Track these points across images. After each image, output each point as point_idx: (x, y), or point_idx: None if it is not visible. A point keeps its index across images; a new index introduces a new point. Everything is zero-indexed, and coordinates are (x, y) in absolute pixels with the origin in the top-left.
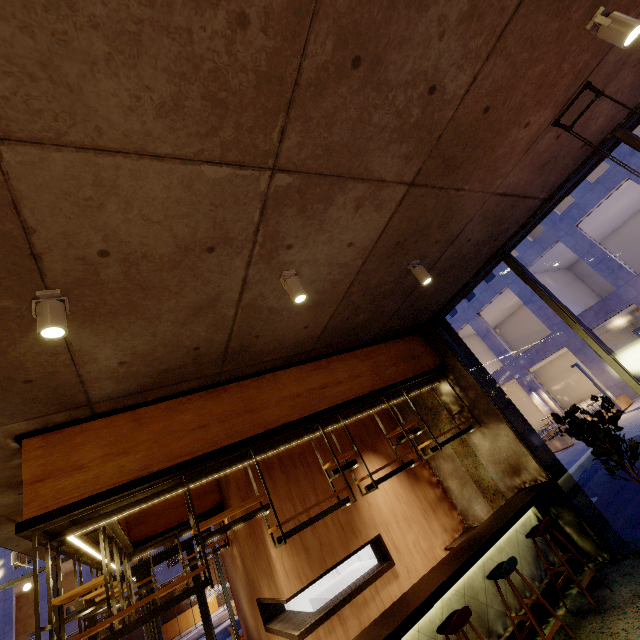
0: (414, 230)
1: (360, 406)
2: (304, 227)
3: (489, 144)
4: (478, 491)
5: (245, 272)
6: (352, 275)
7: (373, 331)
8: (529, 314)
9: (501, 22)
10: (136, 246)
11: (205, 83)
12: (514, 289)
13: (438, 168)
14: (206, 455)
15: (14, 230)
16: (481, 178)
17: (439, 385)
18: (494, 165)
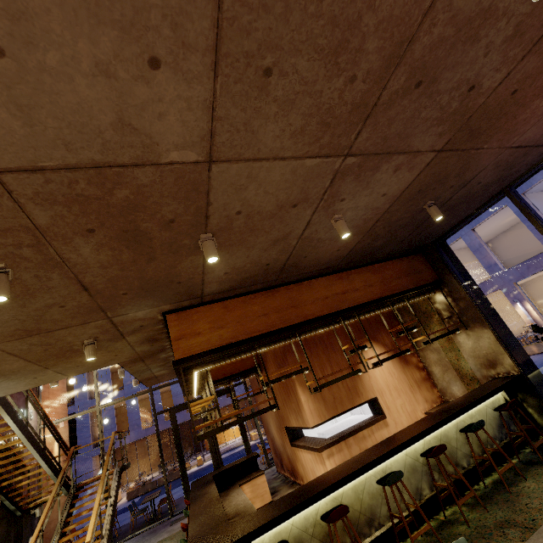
0: (435, 180)
1: (370, 308)
2: (355, 187)
3: (512, 114)
4: (457, 376)
5: (310, 217)
6: (380, 214)
7: (385, 252)
8: (526, 230)
9: (539, 33)
10: (256, 207)
11: (321, 116)
12: (514, 207)
13: (464, 137)
14: (269, 333)
15: (203, 204)
16: (500, 138)
17: (434, 295)
18: (513, 128)
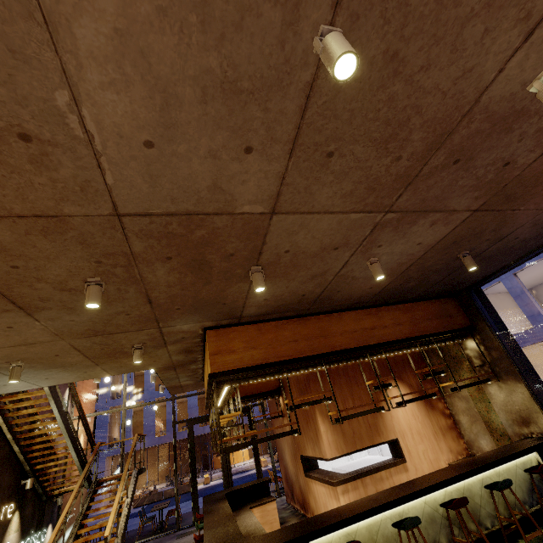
0: (470, 234)
1: (398, 346)
2: (393, 236)
3: None
4: (486, 430)
5: (348, 258)
6: (414, 260)
7: (416, 293)
8: None
9: None
10: (302, 248)
11: (369, 183)
12: None
13: (500, 200)
14: (298, 359)
15: (259, 244)
16: (537, 202)
17: (465, 341)
18: None
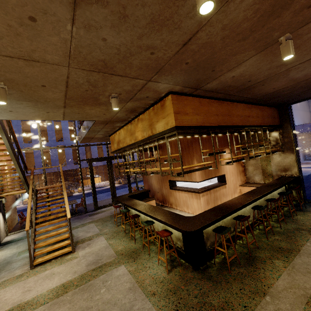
0: None
1: (252, 129)
2: None
3: None
4: (261, 173)
5: None
6: None
7: (274, 100)
8: None
9: None
10: None
11: None
12: None
13: None
14: (219, 126)
15: None
16: None
17: (271, 132)
18: None
